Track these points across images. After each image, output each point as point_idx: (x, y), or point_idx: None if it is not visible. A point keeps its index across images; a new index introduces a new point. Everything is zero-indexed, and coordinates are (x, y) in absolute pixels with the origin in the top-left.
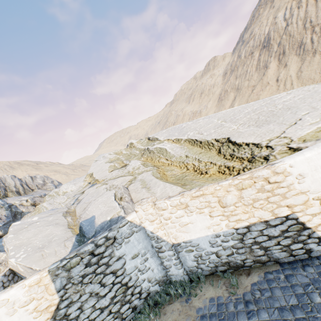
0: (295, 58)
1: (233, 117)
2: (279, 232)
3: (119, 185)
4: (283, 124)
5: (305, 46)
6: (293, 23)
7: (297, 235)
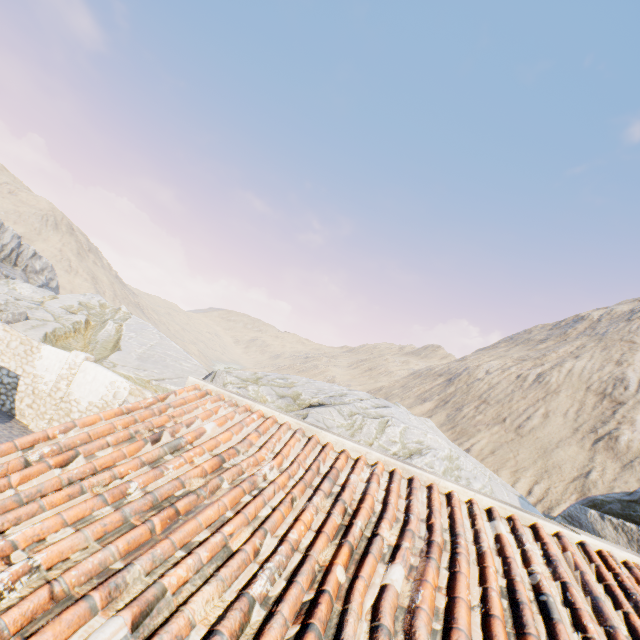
0: (442, 418)
1: (159, 348)
2: (7, 382)
3: (23, 309)
4: (140, 366)
5: (459, 413)
6: (482, 381)
7: (11, 390)
